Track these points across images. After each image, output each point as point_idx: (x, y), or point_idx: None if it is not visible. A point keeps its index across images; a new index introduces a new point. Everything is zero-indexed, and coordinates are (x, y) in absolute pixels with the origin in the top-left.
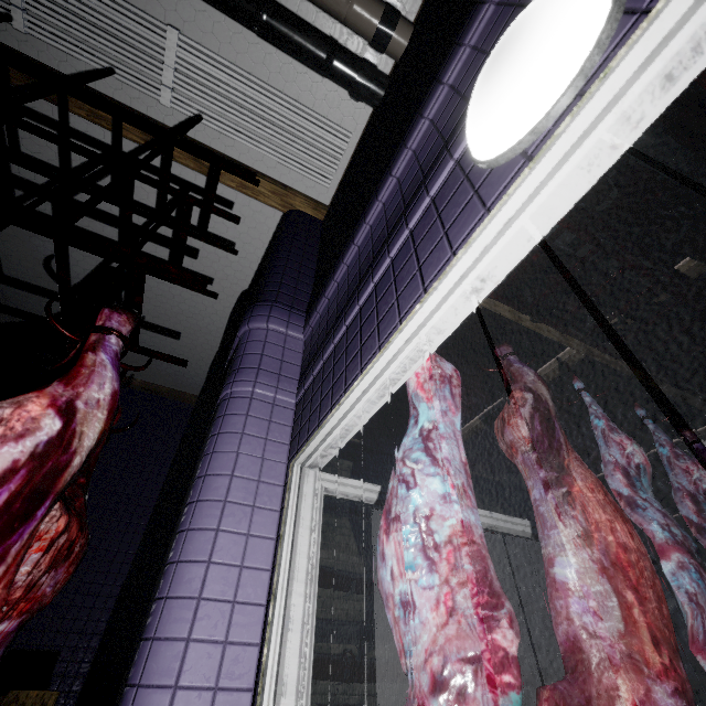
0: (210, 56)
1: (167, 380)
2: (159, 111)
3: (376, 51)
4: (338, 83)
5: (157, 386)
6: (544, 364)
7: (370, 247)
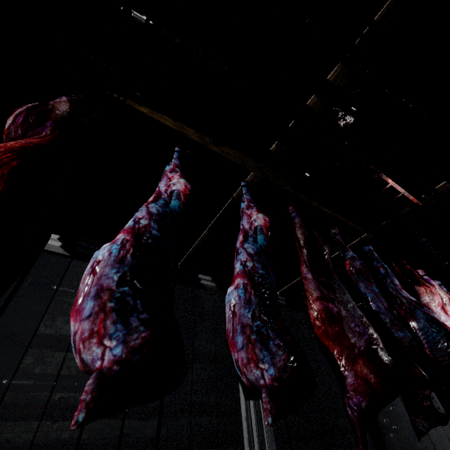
0: None
1: None
2: None
3: None
4: None
5: None
6: (239, 186)
7: None
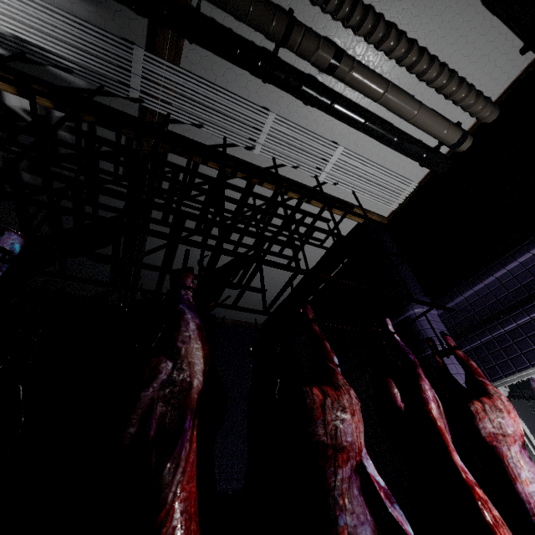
0: (348, 153)
1: (245, 317)
2: (308, 180)
3: (442, 144)
4: (423, 164)
5: (238, 321)
6: None
7: (518, 285)
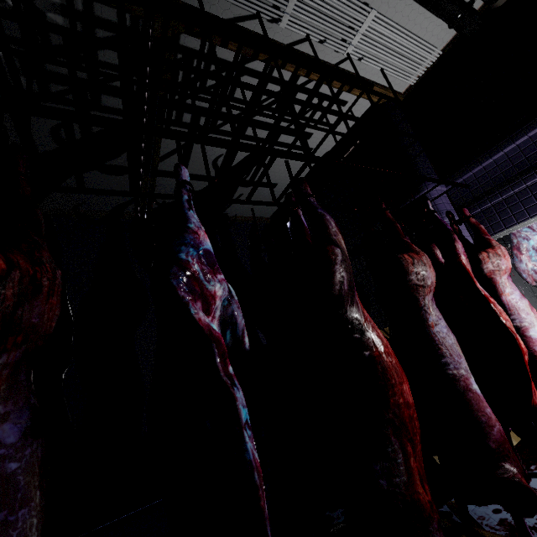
0: (378, 17)
1: (255, 212)
2: (331, 56)
3: None
4: (454, 27)
5: (249, 218)
6: None
7: (523, 158)
